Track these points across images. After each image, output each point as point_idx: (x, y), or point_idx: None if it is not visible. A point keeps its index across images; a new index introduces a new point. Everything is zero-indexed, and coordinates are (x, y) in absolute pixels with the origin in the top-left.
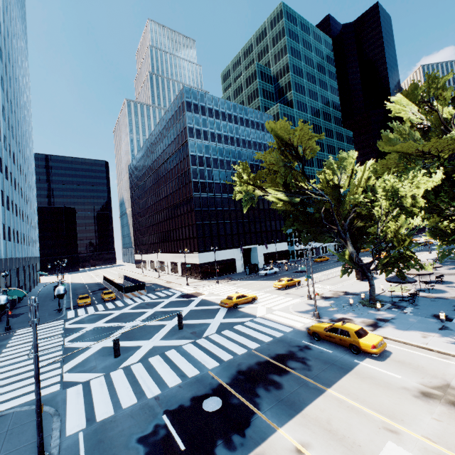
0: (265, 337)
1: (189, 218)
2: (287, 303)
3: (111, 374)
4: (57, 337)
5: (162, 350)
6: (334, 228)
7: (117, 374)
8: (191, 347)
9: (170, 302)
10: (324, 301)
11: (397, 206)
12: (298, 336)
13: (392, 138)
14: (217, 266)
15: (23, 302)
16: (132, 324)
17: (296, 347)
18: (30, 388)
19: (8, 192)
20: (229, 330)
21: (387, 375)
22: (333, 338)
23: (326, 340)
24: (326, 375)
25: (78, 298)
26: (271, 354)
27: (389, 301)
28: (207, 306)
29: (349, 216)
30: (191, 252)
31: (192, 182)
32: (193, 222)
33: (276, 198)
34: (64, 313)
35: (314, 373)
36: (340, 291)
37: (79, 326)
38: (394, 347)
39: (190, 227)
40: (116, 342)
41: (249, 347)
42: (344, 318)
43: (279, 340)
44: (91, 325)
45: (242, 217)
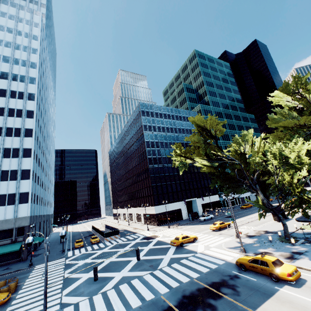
0: (203, 268)
1: (147, 182)
2: (220, 242)
3: (93, 297)
4: (60, 270)
5: (129, 279)
6: (246, 182)
7: (97, 297)
8: (149, 277)
9: (135, 243)
10: (249, 238)
11: (285, 163)
12: (229, 267)
13: (275, 118)
14: (168, 215)
15: (41, 246)
16: (109, 260)
17: (227, 276)
18: (40, 307)
19: (39, 173)
20: (176, 264)
21: (304, 299)
22: (256, 268)
23: (251, 270)
24: (252, 299)
25: (75, 242)
26: (208, 282)
27: (302, 237)
28: (161, 245)
29: (256, 173)
30: (149, 205)
31: (147, 158)
32: (149, 184)
33: (201, 164)
34: (66, 253)
35: (242, 298)
36: (262, 230)
37: (75, 262)
38: (308, 275)
39: (148, 188)
40: (95, 269)
41: (192, 276)
42: (265, 252)
43: (214, 271)
44: (82, 261)
45: (183, 178)
